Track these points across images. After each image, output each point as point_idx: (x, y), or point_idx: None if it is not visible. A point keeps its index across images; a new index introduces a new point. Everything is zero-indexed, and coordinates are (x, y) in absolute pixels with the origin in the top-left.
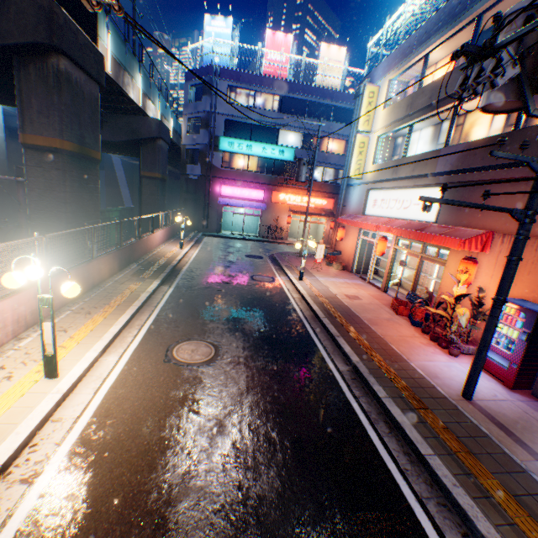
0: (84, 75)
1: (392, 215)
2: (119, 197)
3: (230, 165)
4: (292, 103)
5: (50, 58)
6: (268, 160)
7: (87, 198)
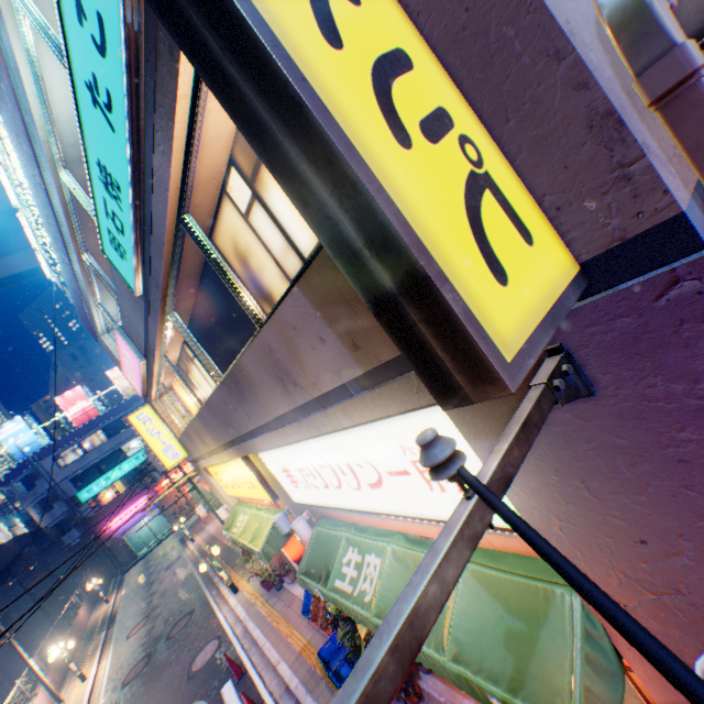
0: None
1: None
2: None
3: (103, 502)
4: (118, 422)
5: None
6: (132, 471)
7: (21, 636)
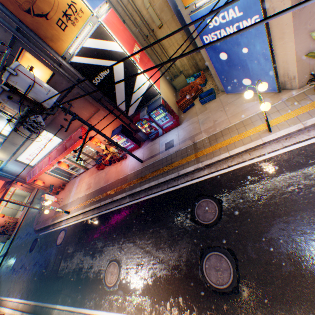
0: None
1: (45, 154)
2: None
3: None
4: None
5: None
6: None
7: None
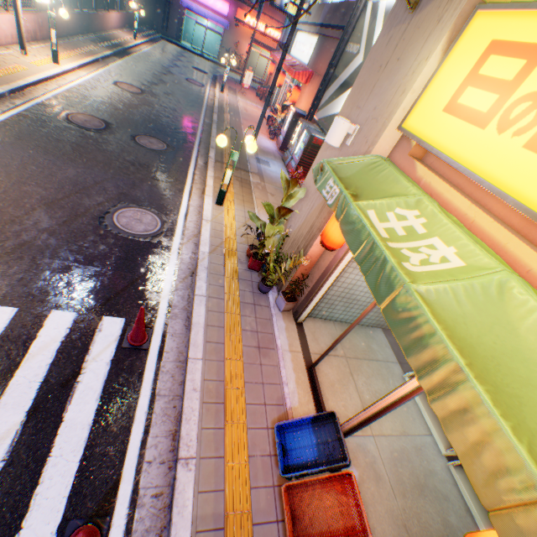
0: None
1: (298, 58)
2: None
3: None
4: None
5: None
6: None
7: None
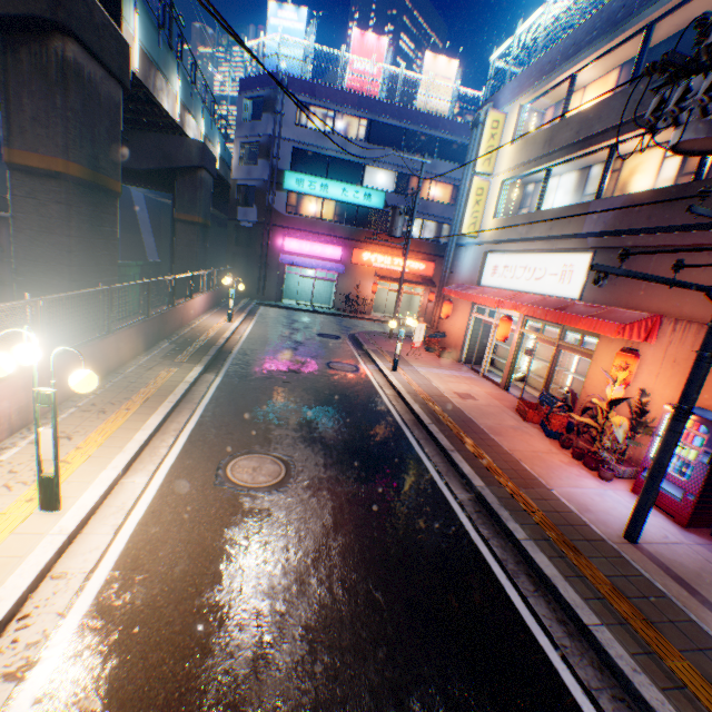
0: (101, 69)
1: (518, 288)
2: (141, 247)
3: (298, 210)
4: (385, 131)
5: (51, 40)
6: (349, 207)
7: (100, 247)
